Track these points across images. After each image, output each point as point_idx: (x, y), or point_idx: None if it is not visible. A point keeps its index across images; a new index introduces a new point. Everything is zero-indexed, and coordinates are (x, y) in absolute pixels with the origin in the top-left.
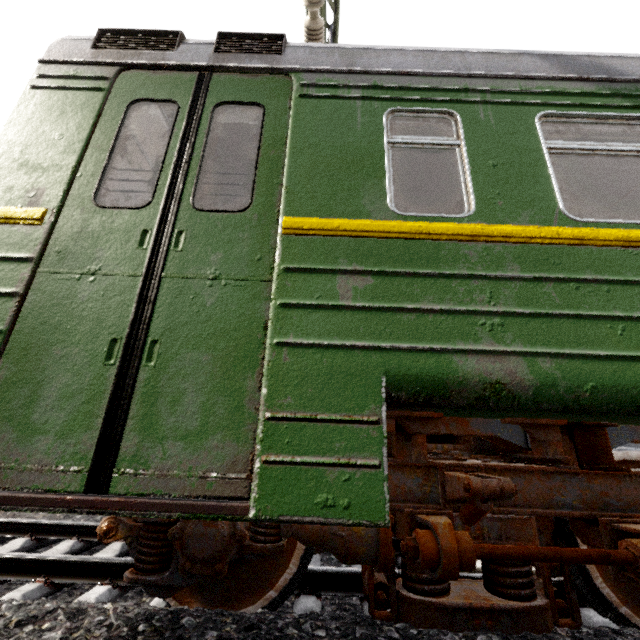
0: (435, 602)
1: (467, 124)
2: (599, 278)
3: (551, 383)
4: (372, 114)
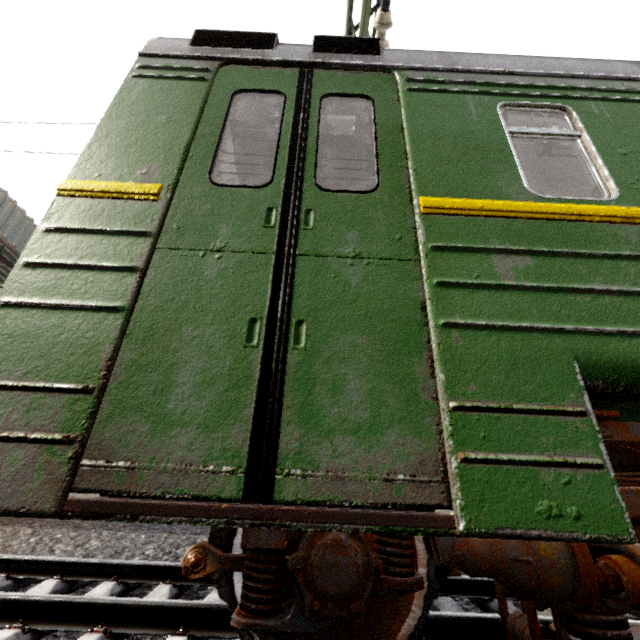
0: None
1: (583, 117)
2: None
3: None
4: (485, 107)
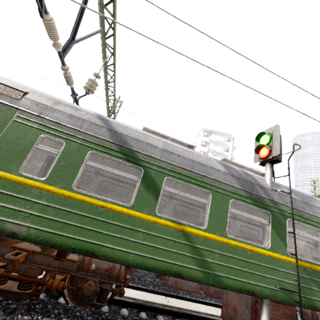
0: None
1: (65, 148)
2: (66, 209)
3: (30, 236)
4: (36, 135)
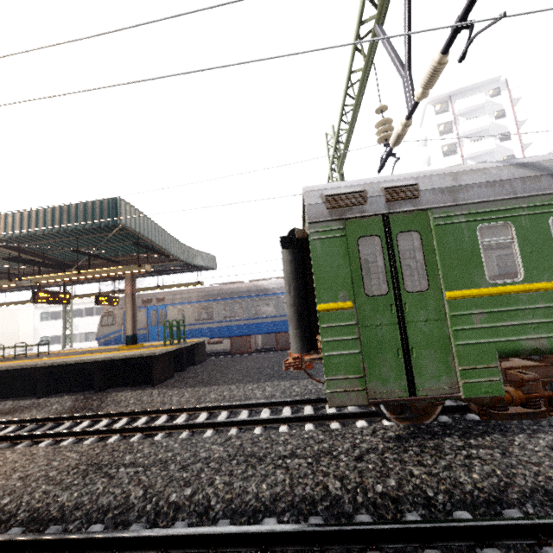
0: (505, 413)
1: (516, 229)
2: None
3: None
4: (471, 230)
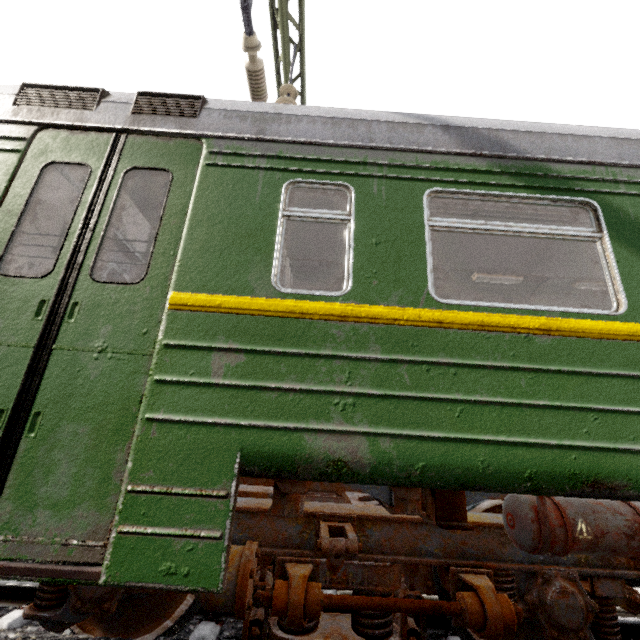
0: None
1: (360, 199)
2: (448, 362)
3: (387, 462)
4: (272, 186)
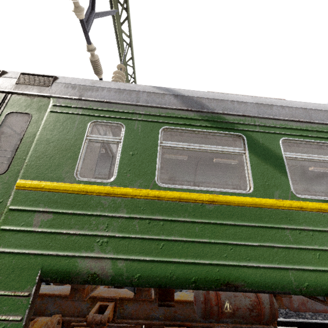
0: None
1: (127, 131)
2: (160, 218)
3: (120, 274)
4: (83, 123)
